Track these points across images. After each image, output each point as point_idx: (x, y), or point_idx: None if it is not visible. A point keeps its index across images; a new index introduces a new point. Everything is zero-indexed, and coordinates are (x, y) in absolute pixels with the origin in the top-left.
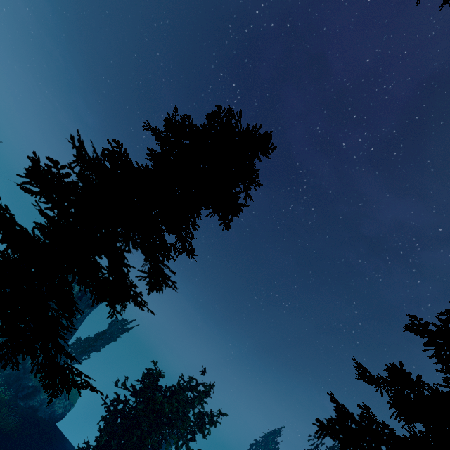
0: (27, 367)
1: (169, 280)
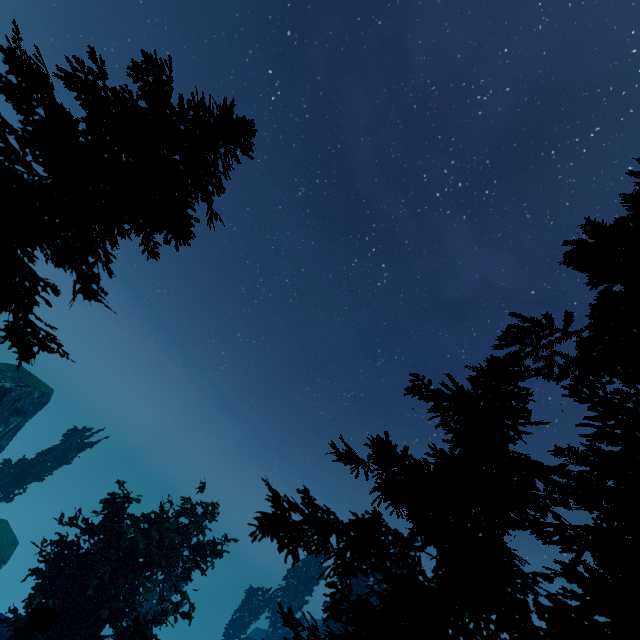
0: None
1: (50, 342)
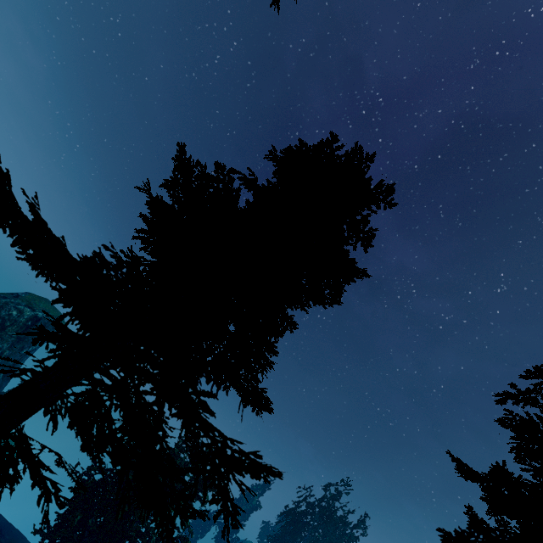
0: None
1: (263, 359)
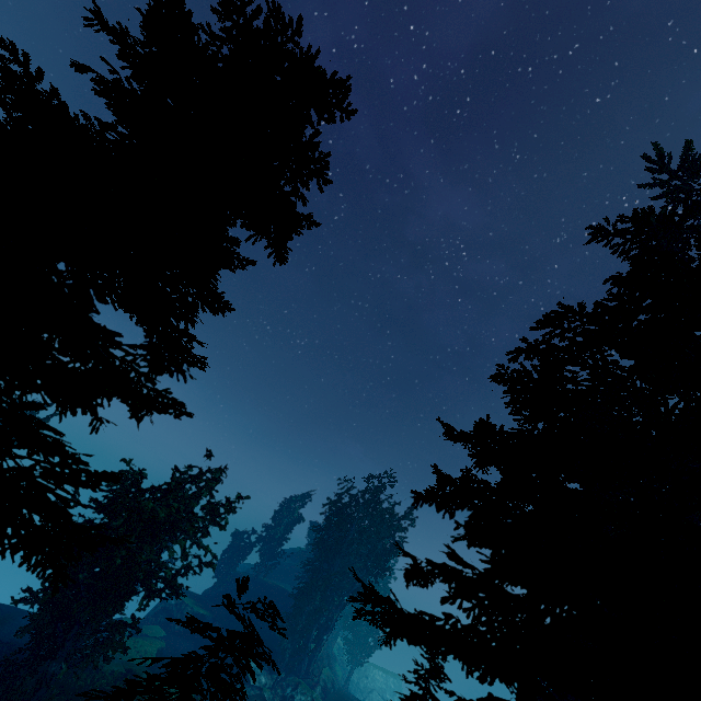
0: None
1: (190, 356)
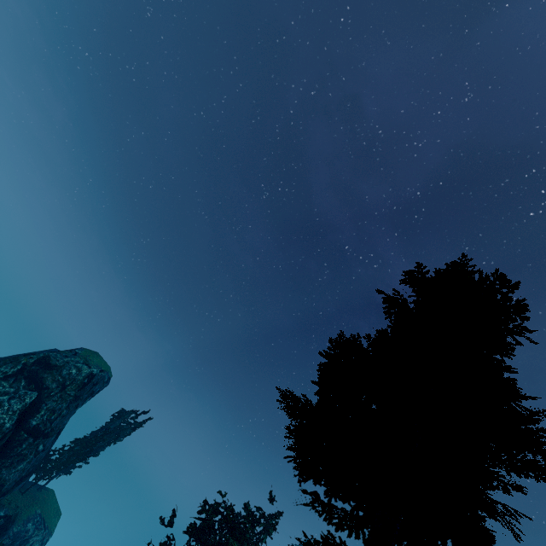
0: (0, 489)
1: None
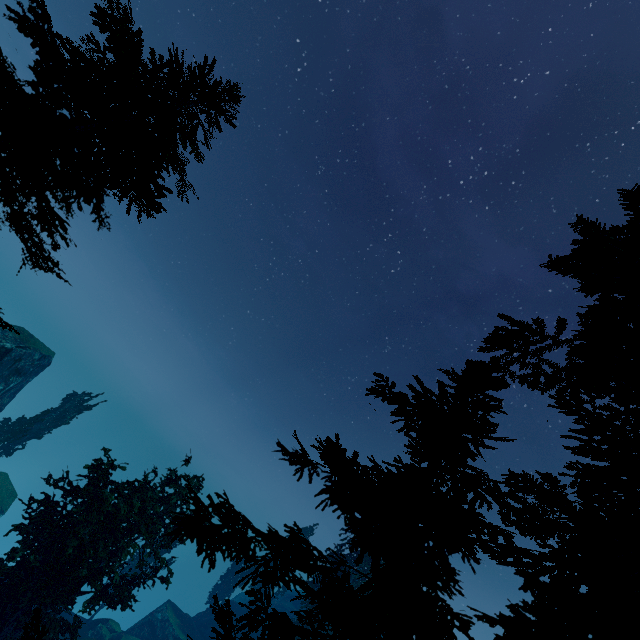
0: None
1: None
